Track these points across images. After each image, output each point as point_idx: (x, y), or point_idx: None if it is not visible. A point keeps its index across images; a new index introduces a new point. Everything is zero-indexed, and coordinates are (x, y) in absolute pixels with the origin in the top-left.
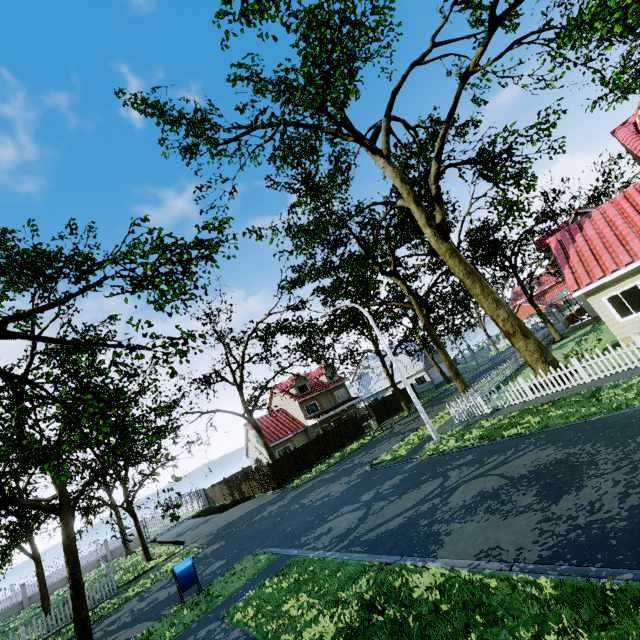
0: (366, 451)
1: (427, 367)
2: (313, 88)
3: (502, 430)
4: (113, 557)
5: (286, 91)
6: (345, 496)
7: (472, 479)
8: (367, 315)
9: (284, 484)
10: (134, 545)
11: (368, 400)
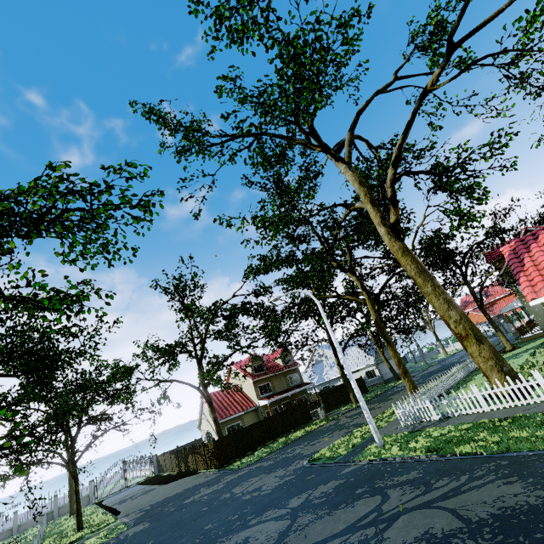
0: (308, 441)
1: (377, 362)
2: (285, 98)
3: (453, 445)
4: (59, 514)
5: (263, 103)
6: (275, 495)
7: (416, 508)
8: (317, 303)
9: (226, 464)
10: (81, 504)
11: (320, 387)
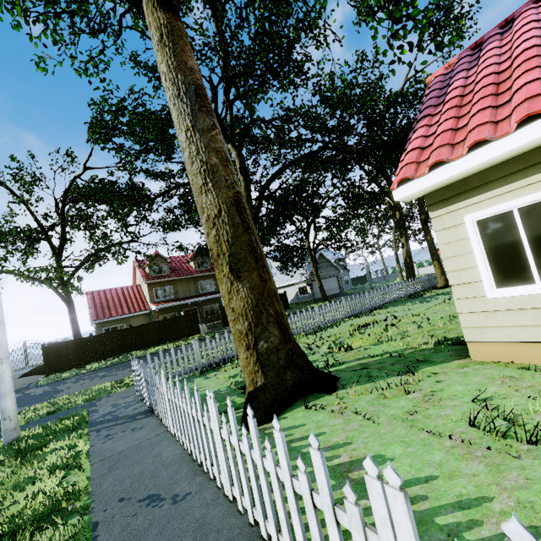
0: (120, 368)
1: (313, 278)
2: None
3: None
4: None
5: None
6: None
7: None
8: None
9: (58, 372)
10: None
11: None
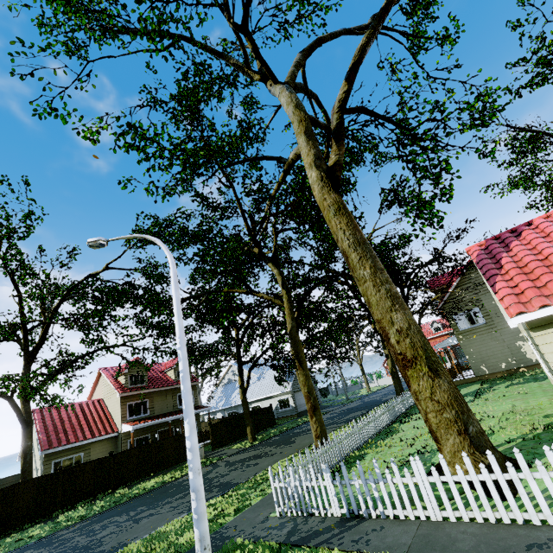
0: (142, 508)
1: (295, 389)
2: None
3: None
4: None
5: None
6: None
7: None
8: (170, 261)
9: (2, 534)
10: None
11: (225, 412)
